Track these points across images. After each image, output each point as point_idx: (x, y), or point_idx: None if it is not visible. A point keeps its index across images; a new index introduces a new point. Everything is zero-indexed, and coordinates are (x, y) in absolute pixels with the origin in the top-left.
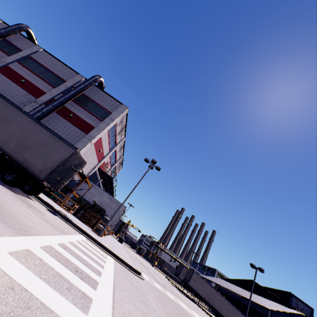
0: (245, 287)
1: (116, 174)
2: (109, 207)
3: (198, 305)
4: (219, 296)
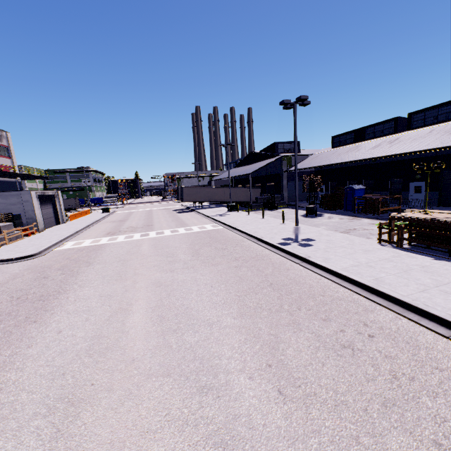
0: (249, 162)
1: (8, 147)
2: (12, 205)
3: (196, 211)
4: (218, 191)
